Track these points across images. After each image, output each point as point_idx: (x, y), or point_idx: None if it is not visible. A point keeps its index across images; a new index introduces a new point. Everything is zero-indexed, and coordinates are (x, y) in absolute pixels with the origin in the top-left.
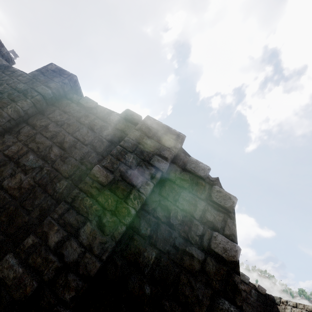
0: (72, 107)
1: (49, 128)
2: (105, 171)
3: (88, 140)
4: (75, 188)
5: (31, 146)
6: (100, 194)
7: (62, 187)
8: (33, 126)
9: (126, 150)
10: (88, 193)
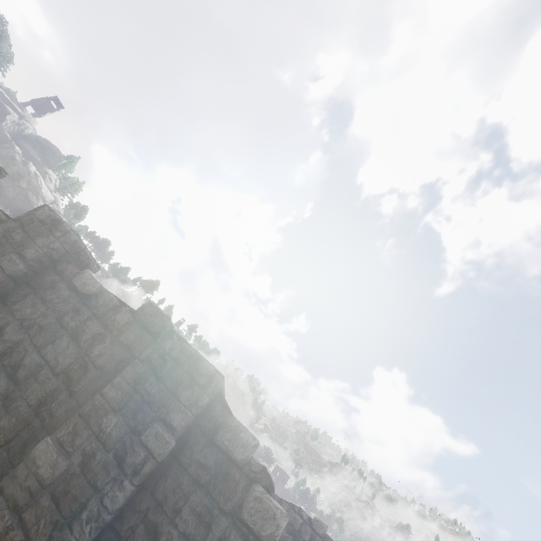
0: (58, 289)
1: (5, 334)
2: (55, 452)
3: (64, 365)
4: None
5: None
6: (31, 504)
7: None
8: None
9: (108, 406)
10: (12, 501)
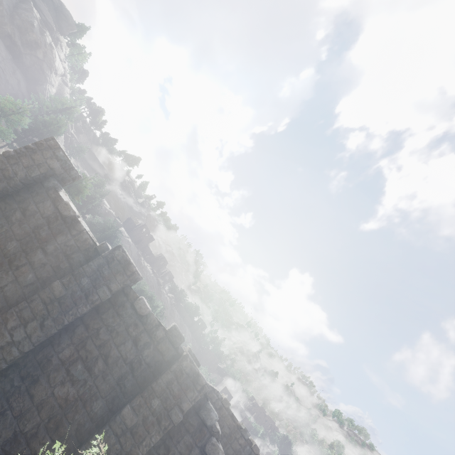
0: (126, 308)
1: (100, 334)
2: (132, 414)
3: (130, 359)
4: (107, 425)
5: (81, 354)
6: (123, 435)
7: (97, 407)
8: (87, 327)
9: (154, 394)
10: (115, 432)
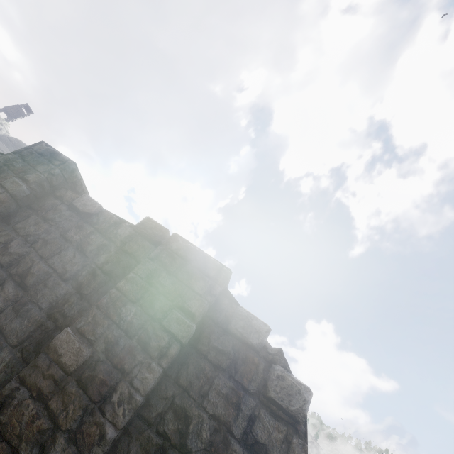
0: (59, 210)
1: (10, 247)
2: (77, 341)
3: (72, 271)
4: (13, 379)
5: None
6: (56, 392)
7: None
8: None
9: (125, 298)
10: (35, 390)
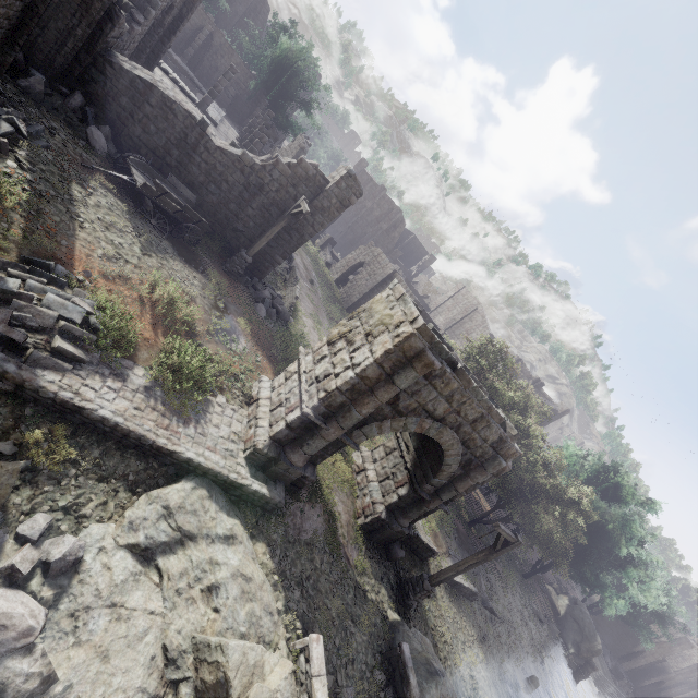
0: None
1: None
2: None
3: None
4: None
5: None
6: None
7: None
8: None
9: None
10: None
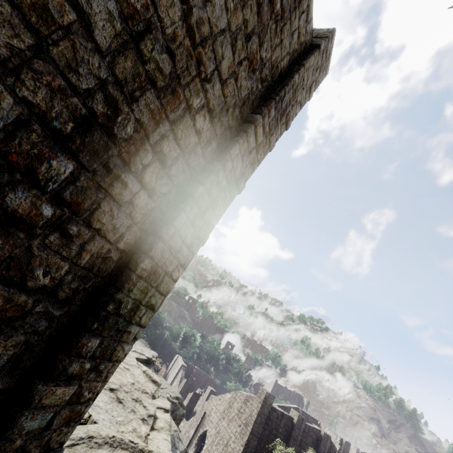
0: (305, 429)
1: (303, 439)
2: None
3: (311, 441)
4: None
5: (301, 447)
6: None
7: None
8: (299, 440)
9: (321, 446)
10: None
